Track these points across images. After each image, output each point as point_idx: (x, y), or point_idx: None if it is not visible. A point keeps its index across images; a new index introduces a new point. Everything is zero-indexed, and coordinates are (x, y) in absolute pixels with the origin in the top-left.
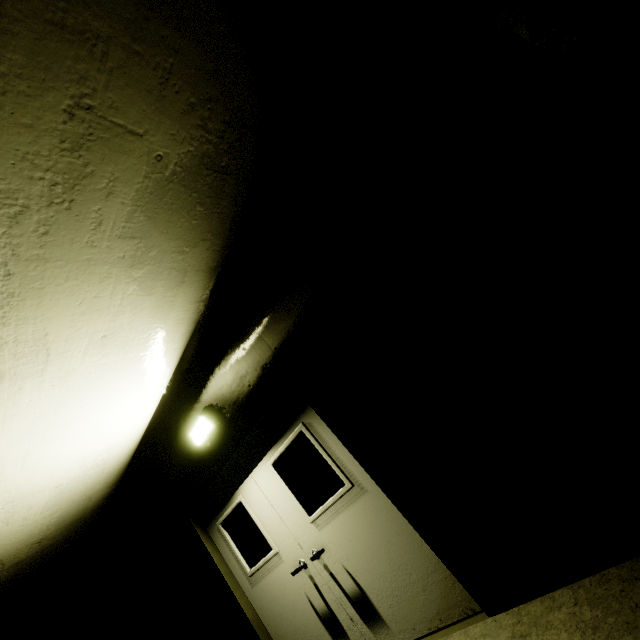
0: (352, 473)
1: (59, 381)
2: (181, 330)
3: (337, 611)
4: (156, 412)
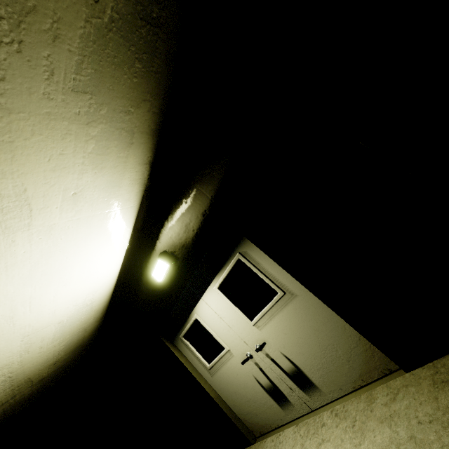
0: (283, 284)
1: (44, 235)
2: (135, 190)
3: (279, 384)
4: (124, 261)
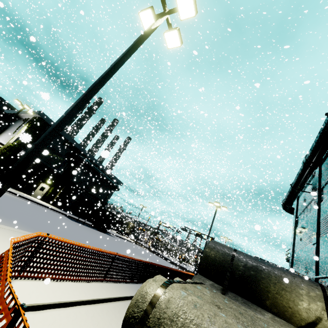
0: None
1: None
2: None
3: None
4: None
